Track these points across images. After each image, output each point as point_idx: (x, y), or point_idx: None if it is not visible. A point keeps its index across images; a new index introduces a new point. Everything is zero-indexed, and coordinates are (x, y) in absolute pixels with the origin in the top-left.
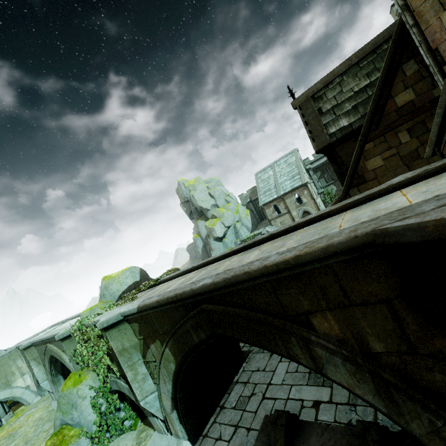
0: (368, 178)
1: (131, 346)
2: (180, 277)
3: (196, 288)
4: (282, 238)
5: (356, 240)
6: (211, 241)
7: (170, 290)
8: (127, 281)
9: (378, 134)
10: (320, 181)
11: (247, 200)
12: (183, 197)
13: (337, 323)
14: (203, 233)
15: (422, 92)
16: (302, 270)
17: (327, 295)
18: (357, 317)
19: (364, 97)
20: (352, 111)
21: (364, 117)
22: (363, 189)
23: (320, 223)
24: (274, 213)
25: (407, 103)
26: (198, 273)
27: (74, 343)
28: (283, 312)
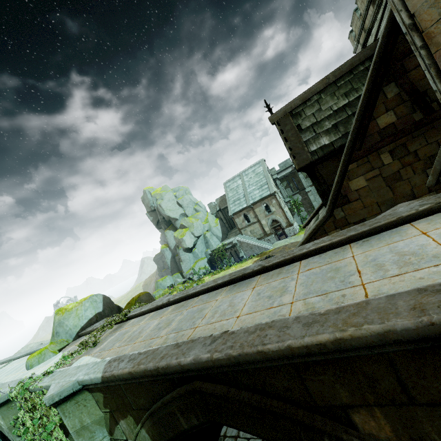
0: (351, 198)
1: (93, 422)
2: (154, 314)
3: (186, 364)
4: (278, 273)
5: (432, 329)
6: (180, 252)
7: (146, 351)
8: (87, 313)
9: (362, 155)
10: (286, 190)
11: (216, 209)
12: (149, 206)
13: (390, 423)
14: (172, 243)
15: (403, 115)
16: (343, 355)
17: (376, 387)
18: (420, 419)
19: (344, 116)
20: (333, 129)
21: (345, 136)
22: (347, 209)
23: (322, 257)
24: (244, 222)
25: (388, 125)
26: (177, 312)
27: (14, 410)
28: (310, 402)
